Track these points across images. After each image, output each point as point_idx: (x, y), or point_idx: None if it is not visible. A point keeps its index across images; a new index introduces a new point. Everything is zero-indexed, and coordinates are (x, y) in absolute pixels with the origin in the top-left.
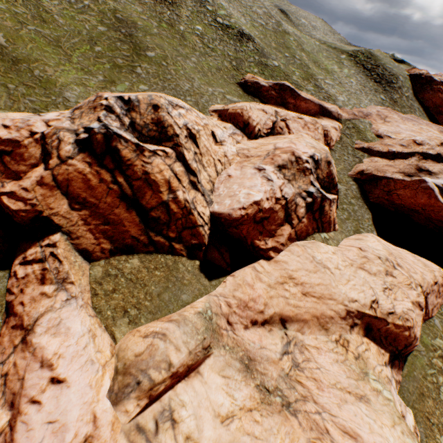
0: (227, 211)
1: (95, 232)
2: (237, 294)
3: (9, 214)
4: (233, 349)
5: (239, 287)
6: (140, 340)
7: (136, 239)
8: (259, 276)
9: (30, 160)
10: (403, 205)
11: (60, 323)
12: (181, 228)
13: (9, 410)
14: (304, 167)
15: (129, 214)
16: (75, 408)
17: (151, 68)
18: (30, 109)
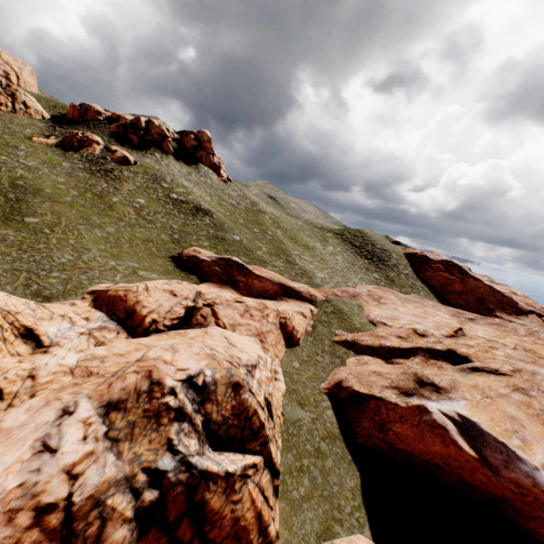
0: None
1: None
2: None
3: None
4: None
5: None
6: None
7: None
8: None
9: None
10: (413, 452)
11: None
12: None
13: None
14: (163, 405)
15: None
16: None
17: (18, 234)
18: None
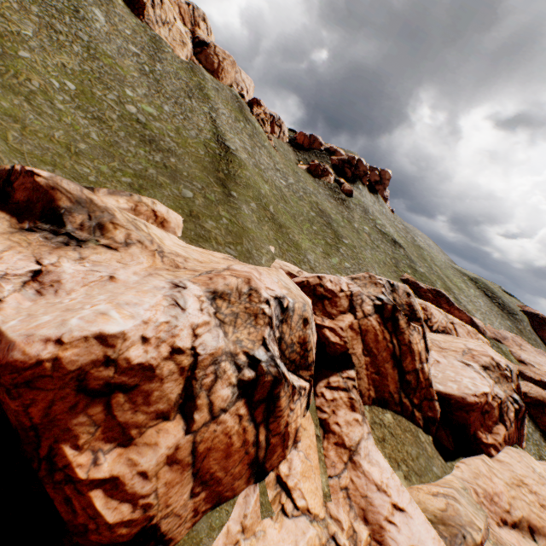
0: (458, 393)
1: (368, 377)
2: (480, 483)
3: (324, 343)
4: (497, 545)
5: (477, 476)
6: (431, 496)
7: (390, 395)
8: (492, 470)
9: (339, 307)
10: None
11: (369, 453)
12: (422, 396)
13: (364, 524)
14: (505, 374)
15: (392, 371)
16: (427, 539)
17: (348, 251)
18: (291, 261)
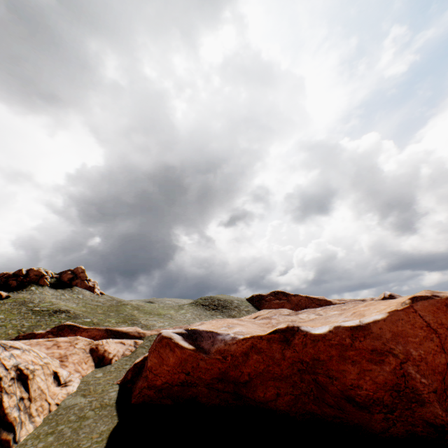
0: None
1: None
2: None
3: None
4: None
5: None
6: None
7: None
8: None
9: None
10: (168, 381)
11: None
12: None
13: None
14: None
15: None
16: None
17: None
18: None
